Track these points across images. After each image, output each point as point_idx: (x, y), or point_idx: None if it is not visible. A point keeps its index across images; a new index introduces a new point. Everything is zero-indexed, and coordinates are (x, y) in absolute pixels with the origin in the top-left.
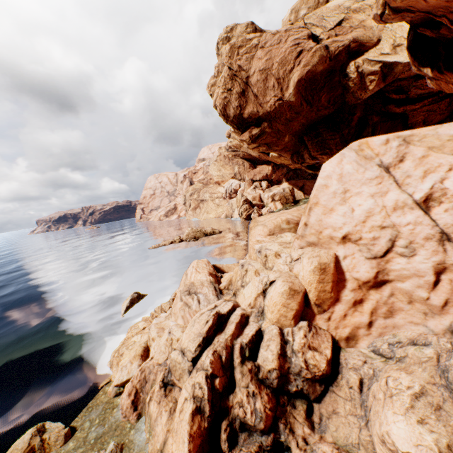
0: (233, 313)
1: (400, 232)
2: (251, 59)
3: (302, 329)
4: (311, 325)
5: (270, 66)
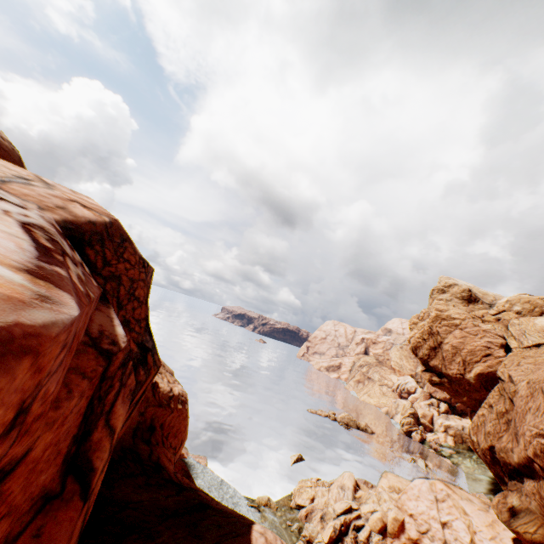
0: (356, 510)
1: (431, 528)
2: (448, 332)
3: (379, 536)
4: (383, 538)
5: (461, 348)
